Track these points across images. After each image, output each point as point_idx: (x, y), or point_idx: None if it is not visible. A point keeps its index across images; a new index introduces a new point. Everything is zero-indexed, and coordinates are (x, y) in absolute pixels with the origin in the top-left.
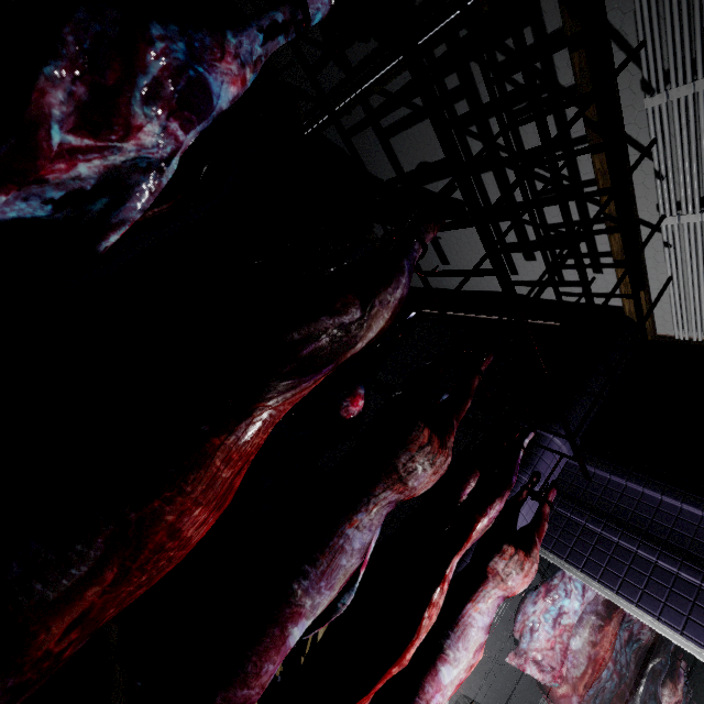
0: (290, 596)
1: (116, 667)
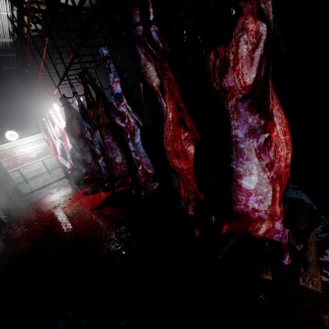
0: (230, 169)
1: (302, 215)
